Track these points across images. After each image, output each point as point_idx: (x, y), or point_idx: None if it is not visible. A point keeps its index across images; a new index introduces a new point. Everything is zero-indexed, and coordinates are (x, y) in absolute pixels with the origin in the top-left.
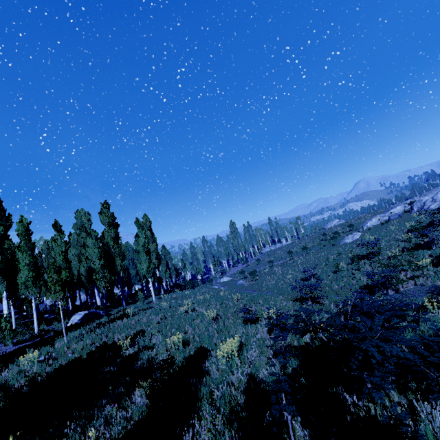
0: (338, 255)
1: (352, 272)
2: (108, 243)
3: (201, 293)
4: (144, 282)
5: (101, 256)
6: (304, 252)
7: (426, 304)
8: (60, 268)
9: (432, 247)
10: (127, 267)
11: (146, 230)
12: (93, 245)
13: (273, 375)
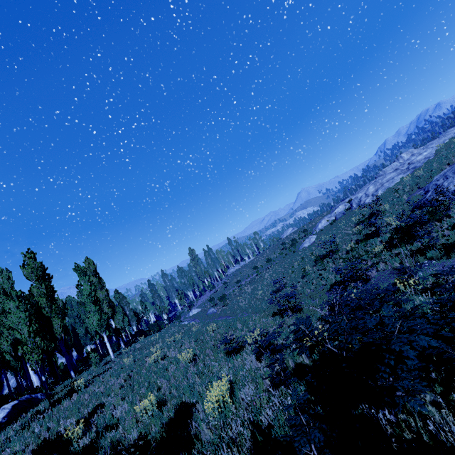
0: (302, 260)
1: (319, 273)
2: (40, 301)
3: (170, 335)
4: (97, 340)
5: (30, 321)
6: (268, 265)
7: (398, 285)
8: None
9: (379, 234)
10: (72, 327)
11: (90, 276)
12: (16, 308)
13: (293, 420)
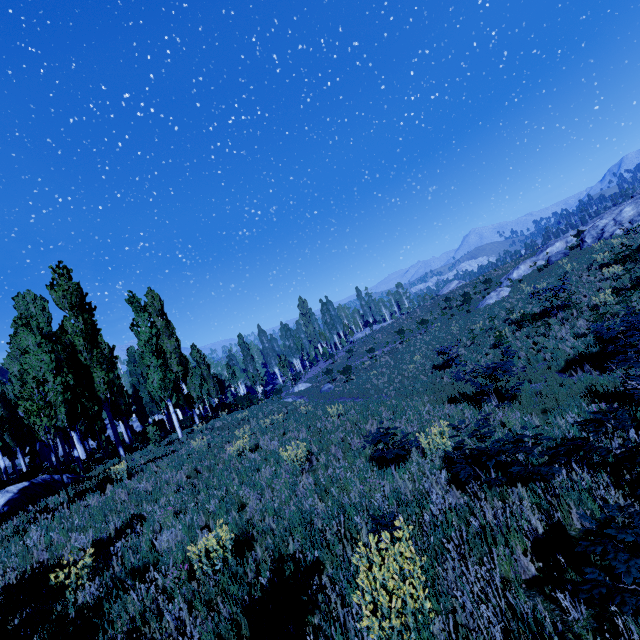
0: (491, 320)
1: (533, 341)
2: (75, 341)
3: (265, 414)
4: (162, 409)
5: (59, 368)
6: (420, 330)
7: None
8: None
9: None
10: (135, 388)
11: (151, 313)
12: (36, 347)
13: None
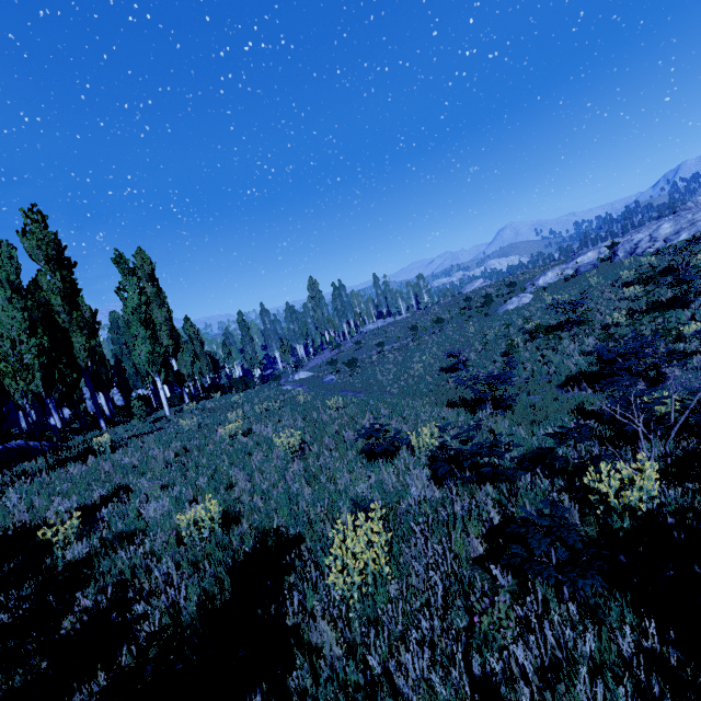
0: (506, 327)
1: (541, 353)
2: (51, 300)
3: (261, 400)
4: (148, 383)
5: (33, 328)
6: (434, 329)
7: None
8: None
9: (690, 304)
10: (117, 358)
11: (140, 278)
12: (6, 302)
13: None
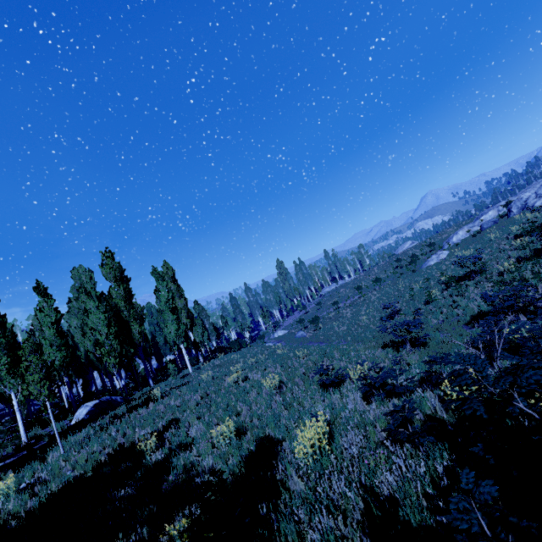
0: (426, 281)
1: (453, 299)
2: (118, 304)
3: (252, 355)
4: (175, 351)
5: (110, 323)
6: (375, 286)
7: None
8: (40, 345)
9: None
10: (152, 335)
11: (167, 281)
12: (96, 309)
13: (462, 522)
